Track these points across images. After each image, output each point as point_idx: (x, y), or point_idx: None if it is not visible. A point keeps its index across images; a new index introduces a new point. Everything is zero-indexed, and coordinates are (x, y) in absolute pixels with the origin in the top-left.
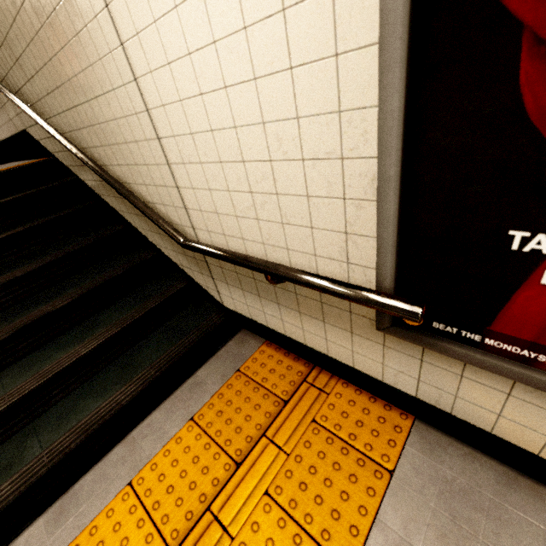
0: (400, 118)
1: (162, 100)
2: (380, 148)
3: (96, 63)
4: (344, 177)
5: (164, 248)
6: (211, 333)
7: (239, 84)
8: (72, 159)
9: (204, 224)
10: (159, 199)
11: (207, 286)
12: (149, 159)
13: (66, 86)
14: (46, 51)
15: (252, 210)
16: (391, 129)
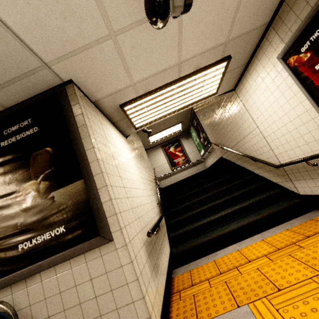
0: (316, 107)
1: (264, 128)
2: (317, 113)
3: (247, 128)
4: (315, 123)
5: (269, 177)
6: (294, 206)
7: (282, 116)
8: (236, 159)
9: (282, 158)
10: (266, 157)
11: (290, 187)
12: (262, 145)
13: (237, 137)
14: (233, 131)
15: (296, 144)
16: (316, 109)
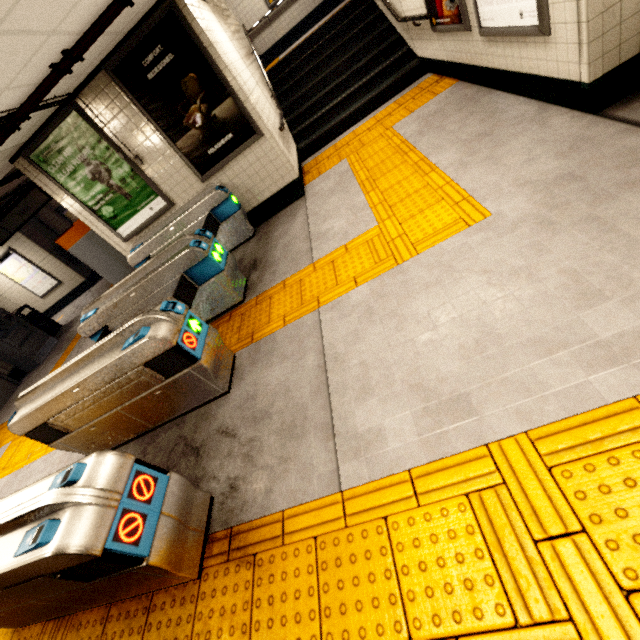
0: None
1: None
2: None
3: None
4: None
5: (399, 31)
6: (410, 73)
7: None
8: None
9: (404, 8)
10: (394, 1)
11: (412, 47)
12: None
13: None
14: None
15: None
16: None
